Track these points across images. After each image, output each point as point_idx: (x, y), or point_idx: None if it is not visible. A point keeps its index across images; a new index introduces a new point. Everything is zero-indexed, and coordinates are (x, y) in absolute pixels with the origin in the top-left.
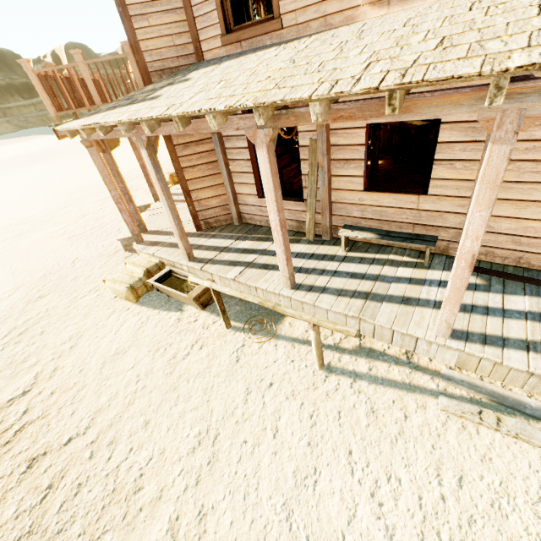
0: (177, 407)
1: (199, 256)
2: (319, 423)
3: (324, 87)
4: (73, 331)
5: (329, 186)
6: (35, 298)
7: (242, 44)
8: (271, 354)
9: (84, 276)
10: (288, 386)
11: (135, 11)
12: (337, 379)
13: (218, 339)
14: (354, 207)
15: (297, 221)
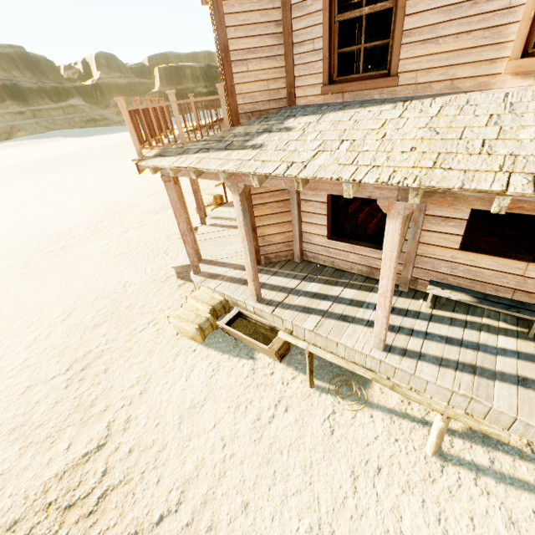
0: (276, 488)
1: (266, 297)
2: (451, 531)
3: (518, 181)
4: (139, 372)
5: (418, 240)
6: (92, 326)
7: (344, 95)
8: (369, 428)
9: (139, 304)
10: (400, 474)
11: (237, 56)
12: (456, 471)
13: (303, 400)
14: (443, 263)
15: (368, 267)
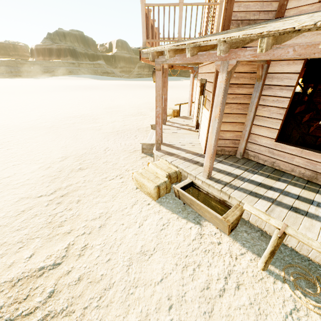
0: None
1: (215, 176)
2: None
3: None
4: (102, 209)
5: None
6: (77, 169)
7: None
8: None
9: (112, 163)
10: None
11: None
12: None
13: (256, 282)
14: None
15: (313, 172)
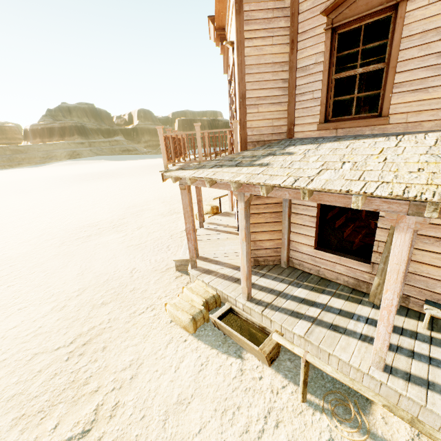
0: None
1: (256, 296)
2: None
3: None
4: (133, 355)
5: (410, 257)
6: (99, 304)
7: (337, 131)
8: None
9: (141, 289)
10: None
11: (251, 102)
12: None
13: (295, 416)
14: (438, 283)
15: (355, 279)
